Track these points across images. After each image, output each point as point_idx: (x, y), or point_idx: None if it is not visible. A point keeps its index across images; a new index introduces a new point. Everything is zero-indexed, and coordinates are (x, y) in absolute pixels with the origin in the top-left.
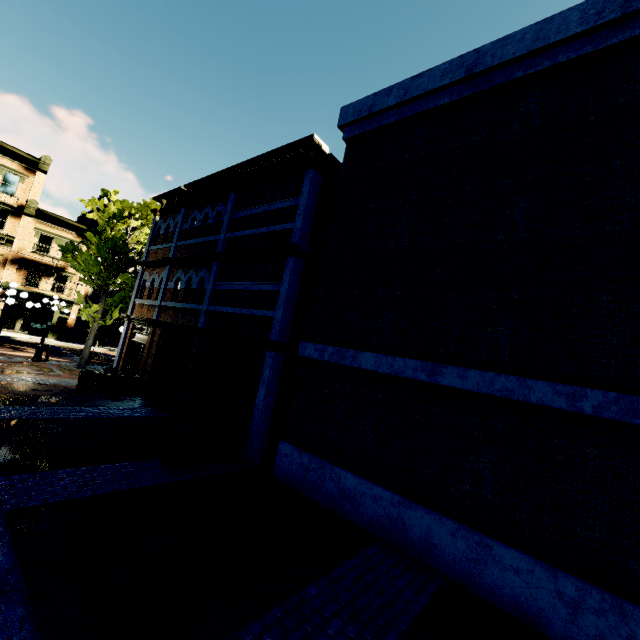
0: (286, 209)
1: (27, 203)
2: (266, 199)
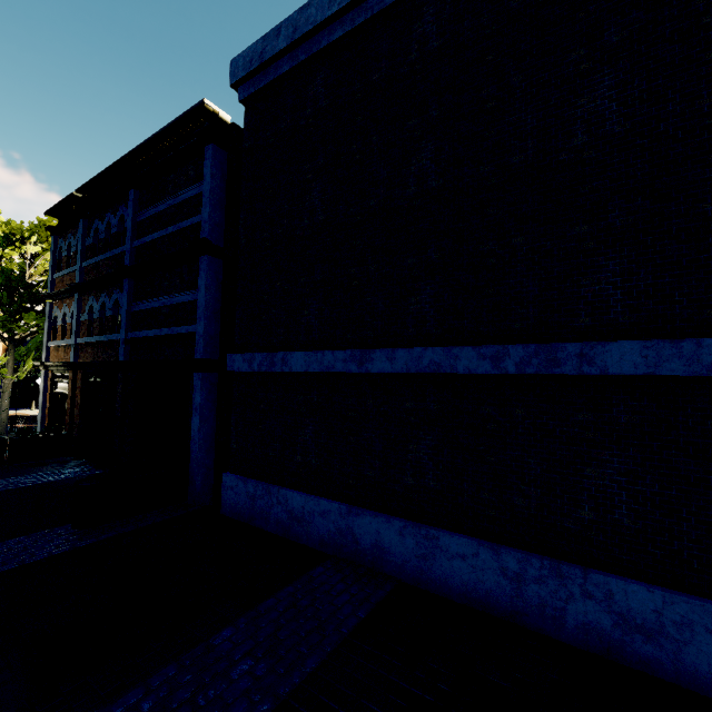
0: (192, 199)
1: None
2: (169, 191)
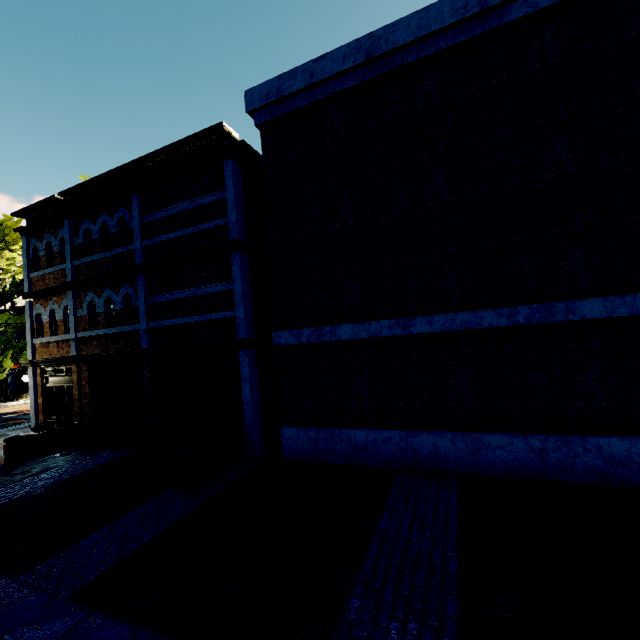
0: (211, 205)
1: None
2: (181, 197)
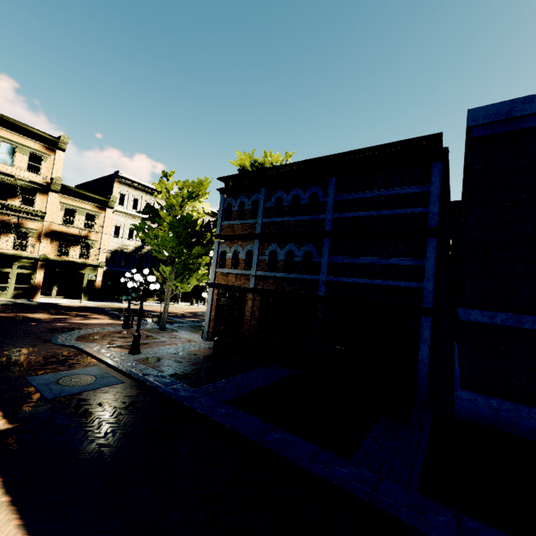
0: (409, 195)
1: (53, 180)
2: (378, 185)
